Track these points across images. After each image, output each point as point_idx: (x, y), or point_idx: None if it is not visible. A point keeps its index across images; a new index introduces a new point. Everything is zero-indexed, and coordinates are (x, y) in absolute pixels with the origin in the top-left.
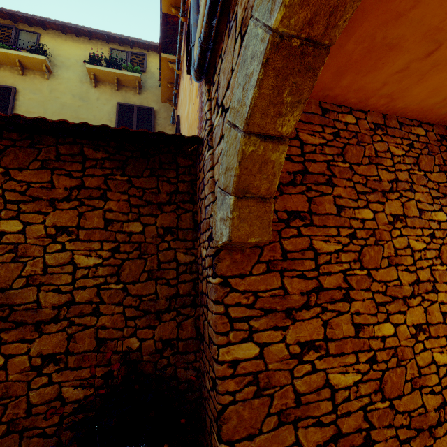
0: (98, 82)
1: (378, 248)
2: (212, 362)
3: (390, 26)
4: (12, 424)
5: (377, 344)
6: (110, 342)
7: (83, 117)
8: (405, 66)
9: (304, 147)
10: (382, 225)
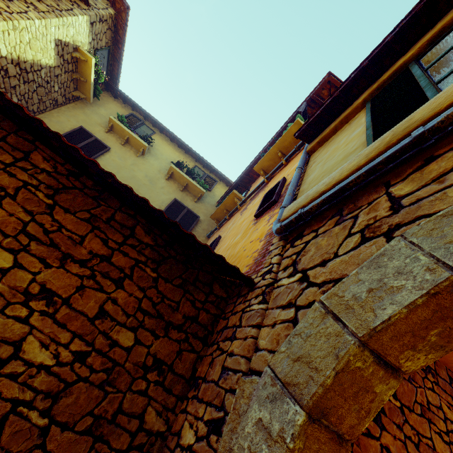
0: (171, 178)
1: None
2: None
3: None
4: None
5: None
6: None
7: (141, 192)
8: None
9: None
10: None
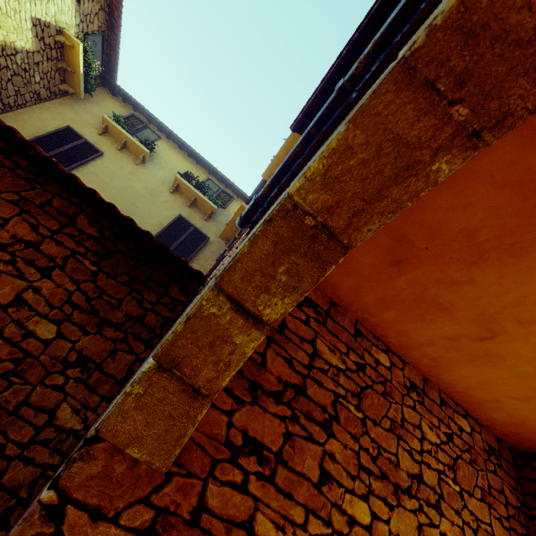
0: (177, 191)
1: None
2: None
3: (444, 287)
4: None
5: None
6: None
7: (139, 206)
8: (455, 336)
9: (315, 358)
10: None
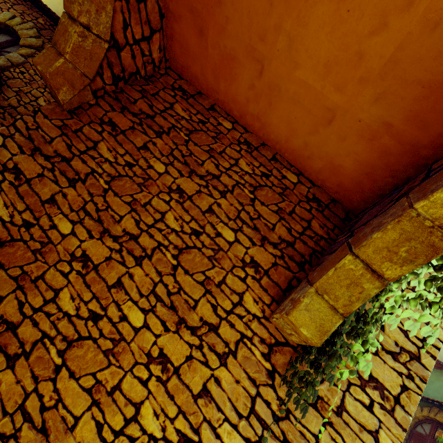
0: None
1: (137, 188)
2: None
3: (224, 37)
4: None
5: (45, 223)
6: None
7: None
8: (251, 82)
9: (169, 110)
10: (161, 183)
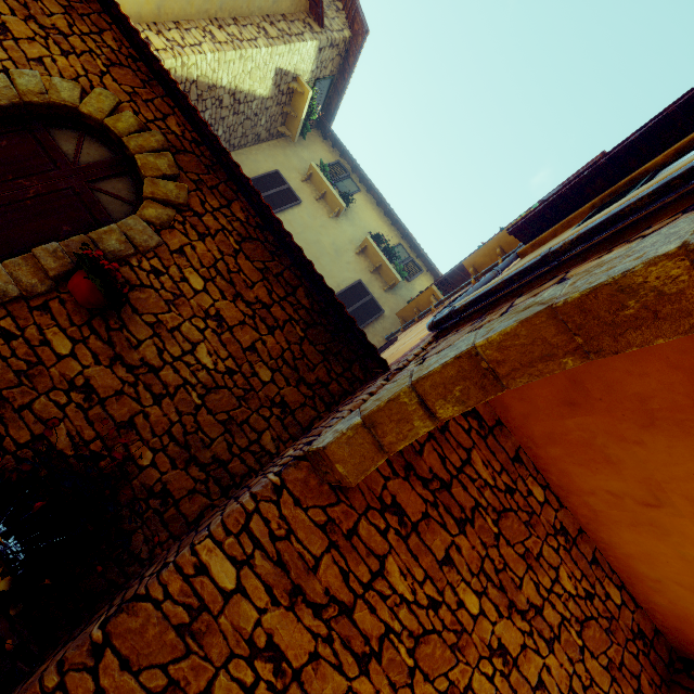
0: (363, 253)
1: (450, 655)
2: (185, 547)
3: (613, 440)
4: (2, 403)
5: None
6: (134, 434)
7: (322, 262)
8: (619, 493)
9: (467, 465)
10: (478, 637)
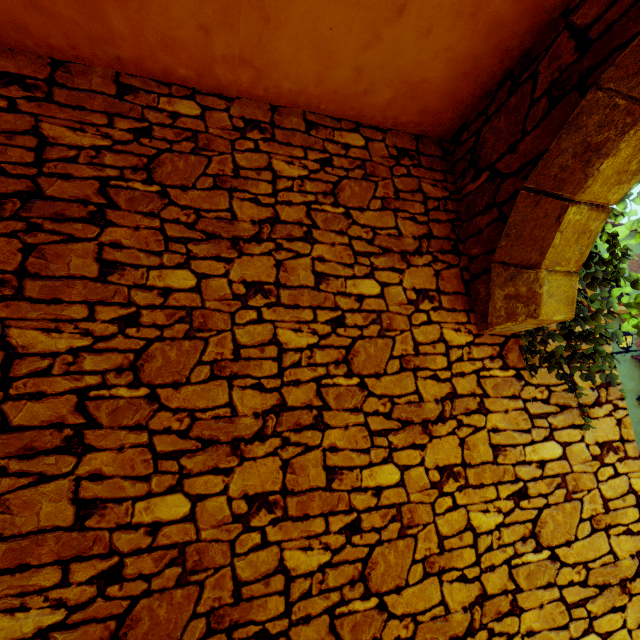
0: None
1: (192, 344)
2: None
3: None
4: None
5: (134, 541)
6: None
7: None
8: None
9: (47, 149)
10: (215, 302)
